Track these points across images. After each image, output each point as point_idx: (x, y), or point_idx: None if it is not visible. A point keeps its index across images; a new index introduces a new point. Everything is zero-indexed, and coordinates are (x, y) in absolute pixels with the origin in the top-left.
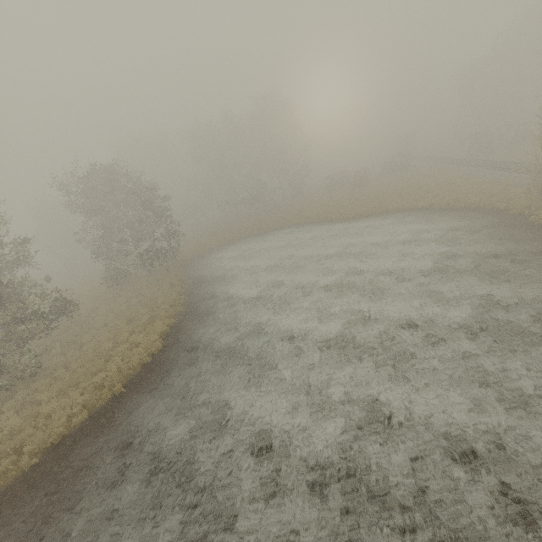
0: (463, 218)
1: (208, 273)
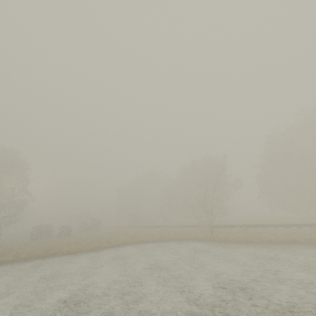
0: (179, 242)
1: None
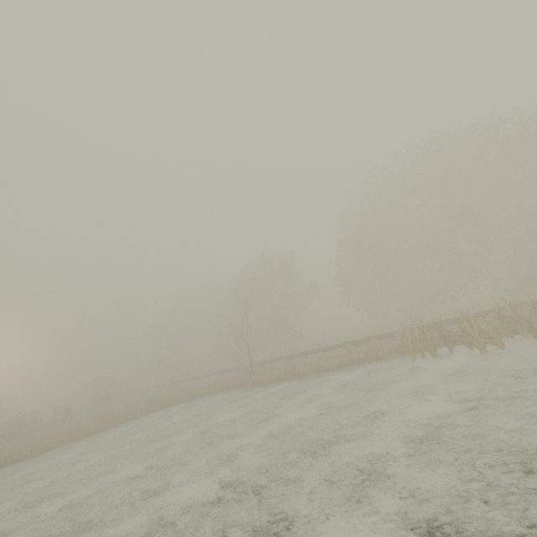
0: (205, 399)
1: None
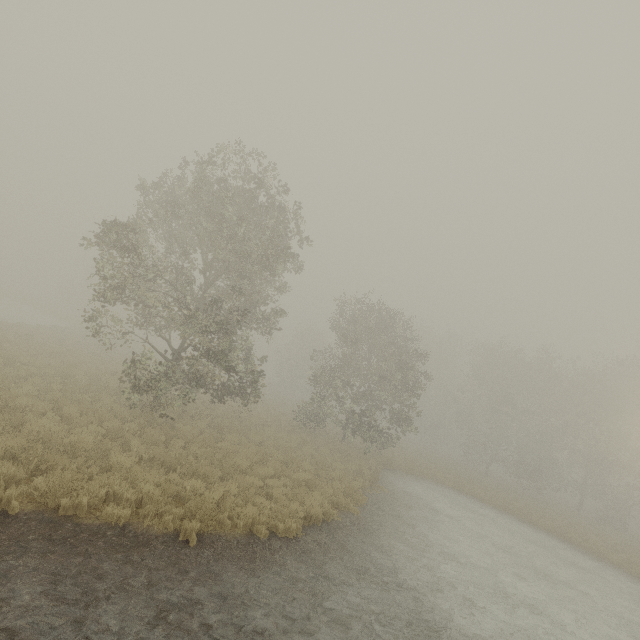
0: None
1: (417, 501)
